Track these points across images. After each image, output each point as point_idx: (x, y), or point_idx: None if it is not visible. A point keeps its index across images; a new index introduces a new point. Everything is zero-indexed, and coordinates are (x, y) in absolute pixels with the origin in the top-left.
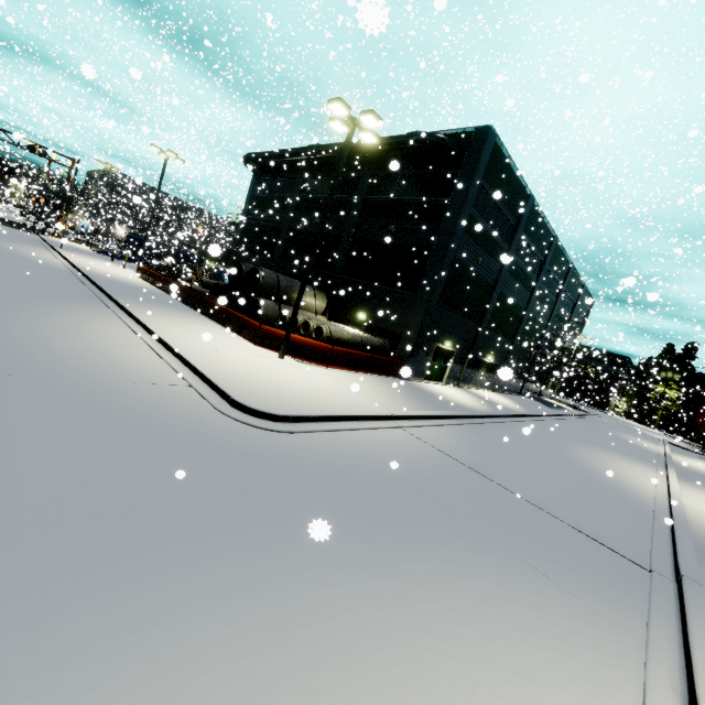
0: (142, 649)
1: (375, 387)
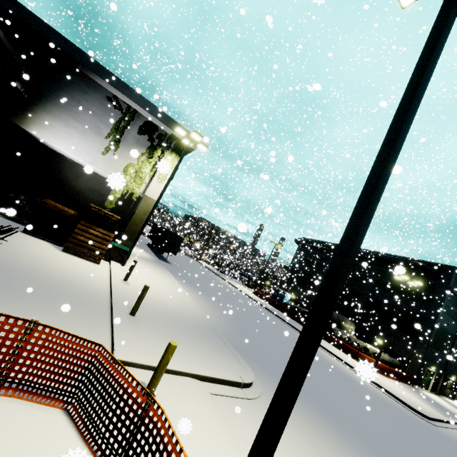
0: None
1: (413, 394)
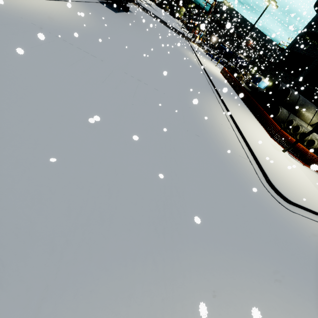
0: (259, 302)
1: None
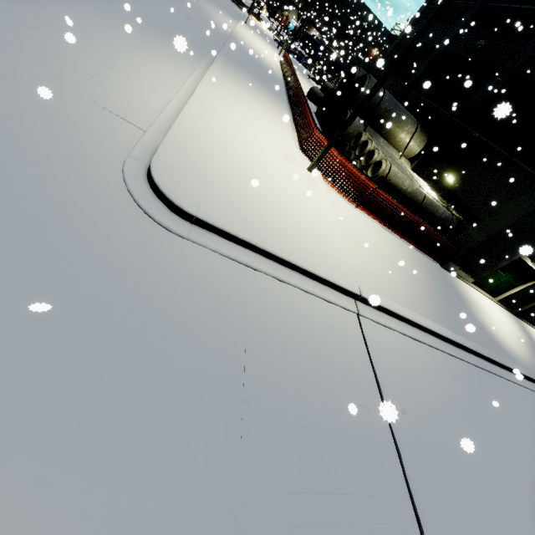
0: None
1: (393, 255)
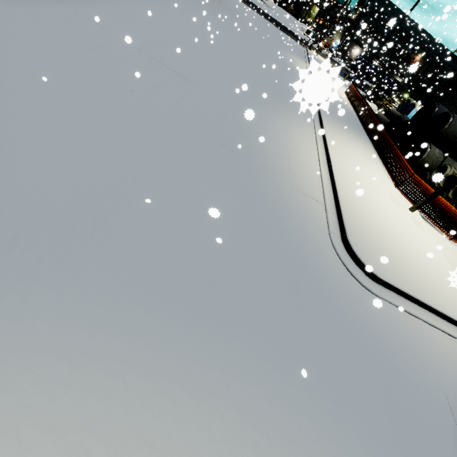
0: (178, 408)
1: None
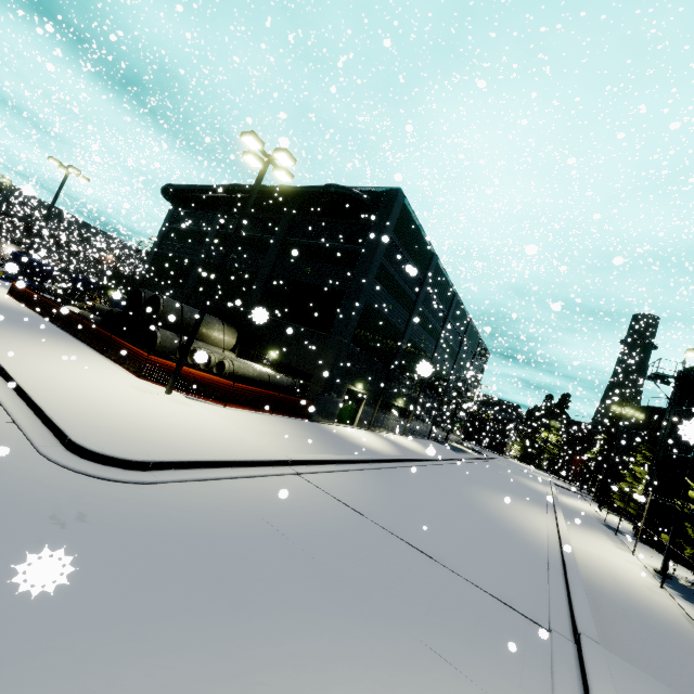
0: None
1: (278, 428)
